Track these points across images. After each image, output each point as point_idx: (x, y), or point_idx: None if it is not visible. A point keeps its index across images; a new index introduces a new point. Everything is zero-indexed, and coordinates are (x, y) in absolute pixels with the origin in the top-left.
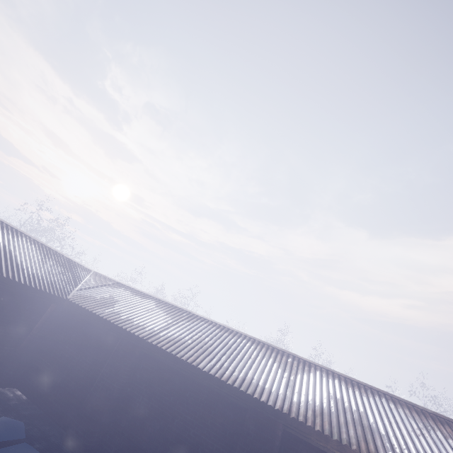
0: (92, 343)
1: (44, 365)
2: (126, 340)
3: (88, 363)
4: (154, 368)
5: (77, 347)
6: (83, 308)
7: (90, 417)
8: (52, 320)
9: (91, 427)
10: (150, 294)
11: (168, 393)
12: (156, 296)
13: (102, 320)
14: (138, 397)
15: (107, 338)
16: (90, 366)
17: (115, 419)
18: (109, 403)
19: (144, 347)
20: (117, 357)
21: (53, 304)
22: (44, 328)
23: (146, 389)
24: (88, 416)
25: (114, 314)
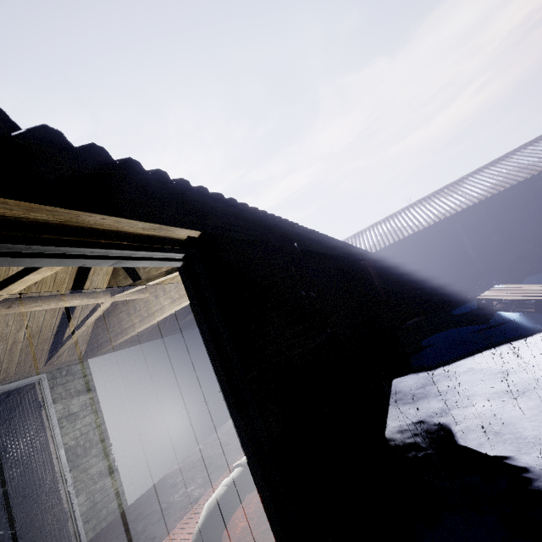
0: (428, 252)
1: (410, 295)
2: (465, 217)
3: (443, 261)
4: (502, 211)
5: (419, 265)
6: (394, 244)
7: (502, 264)
8: (380, 272)
9: (511, 266)
10: (393, 214)
11: (535, 208)
12: (400, 210)
13: (422, 231)
14: (513, 232)
15: (436, 239)
16: (448, 260)
17: (513, 255)
18: (505, 248)
19: (484, 206)
20: (472, 229)
21: (368, 265)
22: (383, 279)
23: (514, 224)
24: (500, 266)
25: (420, 225)
